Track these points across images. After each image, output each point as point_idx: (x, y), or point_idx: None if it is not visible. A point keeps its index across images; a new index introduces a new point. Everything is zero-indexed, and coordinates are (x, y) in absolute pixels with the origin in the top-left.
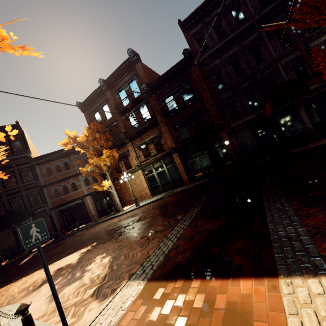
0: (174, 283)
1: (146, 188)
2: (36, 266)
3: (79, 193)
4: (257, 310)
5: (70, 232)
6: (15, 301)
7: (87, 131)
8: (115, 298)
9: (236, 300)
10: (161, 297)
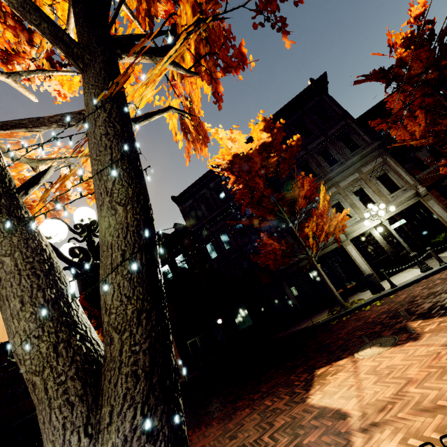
0: None
1: None
2: None
3: None
4: None
5: None
6: None
7: None
8: None
9: None
10: None
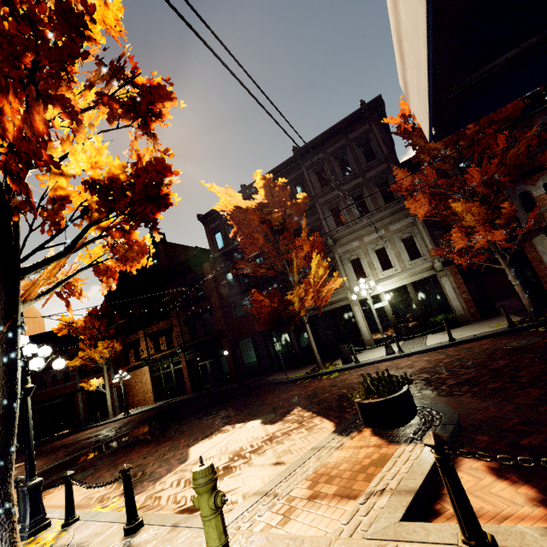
0: None
1: (150, 390)
2: None
3: (71, 387)
4: None
5: (46, 438)
6: None
7: (85, 318)
8: None
9: None
10: None
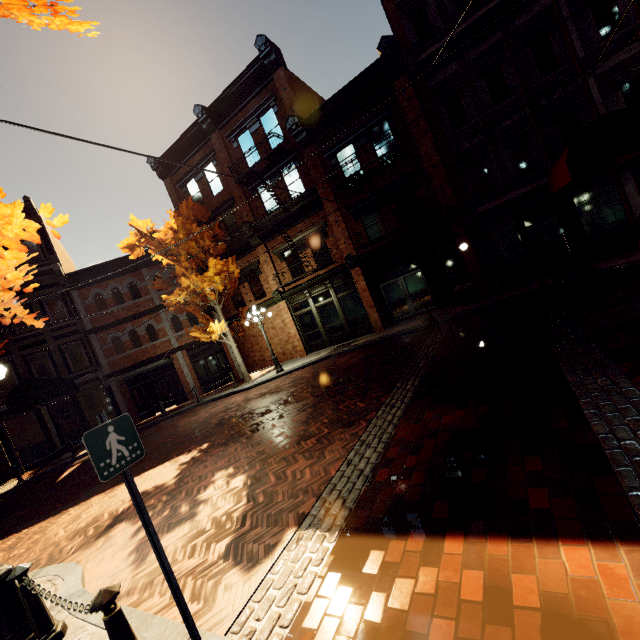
0: (403, 541)
1: (295, 337)
2: (92, 485)
3: (162, 346)
4: (622, 619)
5: (148, 419)
6: (64, 557)
7: (176, 219)
8: (277, 565)
9: (563, 591)
10: (381, 570)
